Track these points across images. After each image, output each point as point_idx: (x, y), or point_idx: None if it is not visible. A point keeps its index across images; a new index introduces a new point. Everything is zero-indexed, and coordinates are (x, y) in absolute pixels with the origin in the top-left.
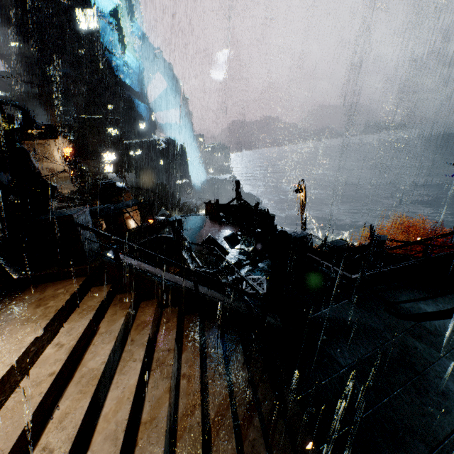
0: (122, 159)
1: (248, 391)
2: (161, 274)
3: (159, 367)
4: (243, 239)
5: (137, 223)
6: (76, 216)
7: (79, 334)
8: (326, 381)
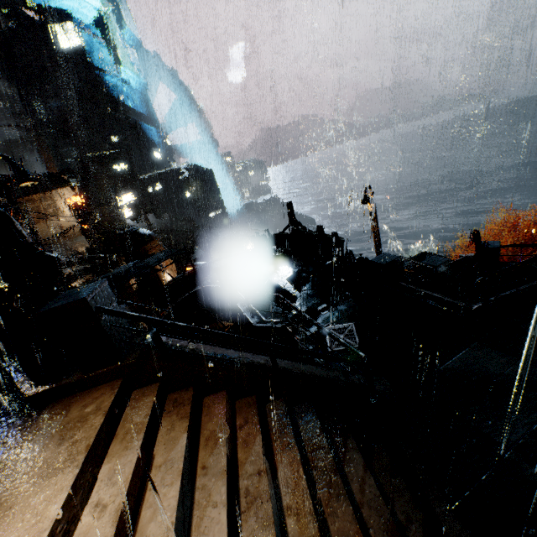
0: (141, 198)
1: (385, 516)
2: (223, 352)
3: (251, 505)
4: (311, 276)
5: (173, 273)
6: (91, 298)
7: (127, 481)
8: (488, 475)
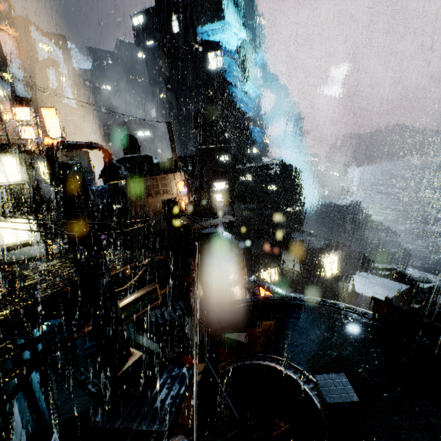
0: (234, 185)
1: None
2: None
3: None
4: None
5: (244, 289)
6: None
7: None
8: None
